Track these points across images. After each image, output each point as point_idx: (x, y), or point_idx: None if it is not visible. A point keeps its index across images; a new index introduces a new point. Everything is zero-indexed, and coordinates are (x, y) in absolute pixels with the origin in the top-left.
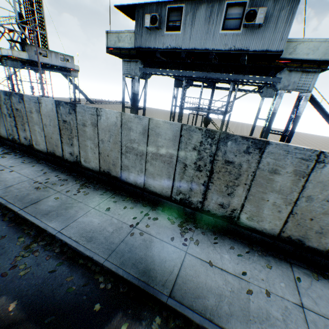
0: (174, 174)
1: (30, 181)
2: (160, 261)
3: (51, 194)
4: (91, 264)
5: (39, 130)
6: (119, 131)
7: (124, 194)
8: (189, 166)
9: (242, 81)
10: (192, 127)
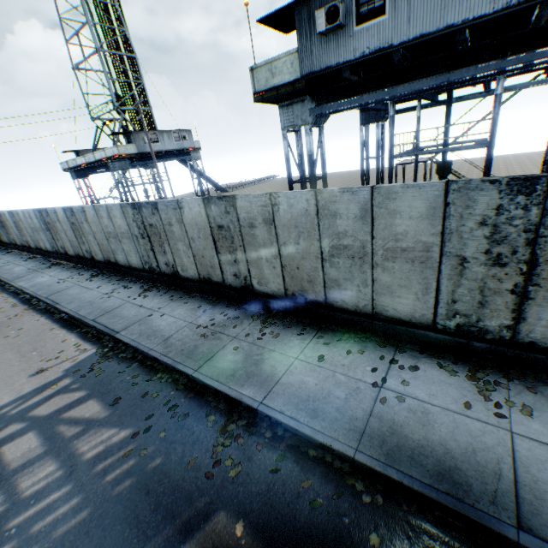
0: (437, 280)
1: (190, 327)
2: (462, 451)
3: (225, 343)
4: (332, 458)
5: (183, 249)
6: (314, 223)
7: (337, 329)
8: (473, 259)
9: (529, 66)
10: (472, 182)
